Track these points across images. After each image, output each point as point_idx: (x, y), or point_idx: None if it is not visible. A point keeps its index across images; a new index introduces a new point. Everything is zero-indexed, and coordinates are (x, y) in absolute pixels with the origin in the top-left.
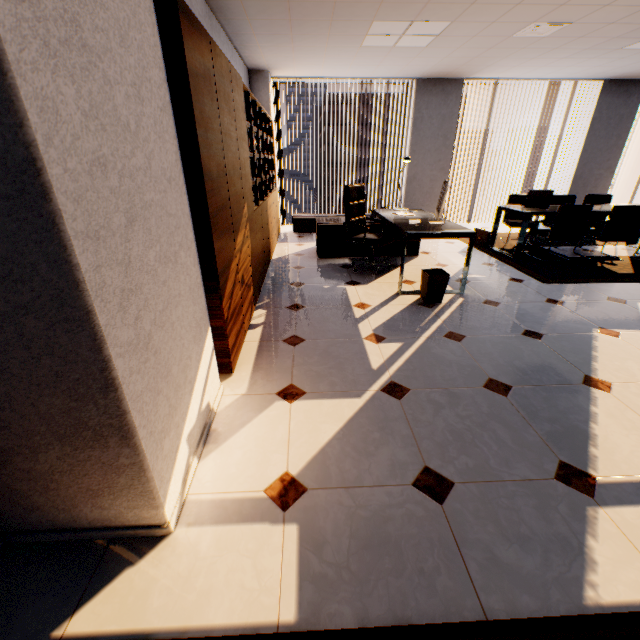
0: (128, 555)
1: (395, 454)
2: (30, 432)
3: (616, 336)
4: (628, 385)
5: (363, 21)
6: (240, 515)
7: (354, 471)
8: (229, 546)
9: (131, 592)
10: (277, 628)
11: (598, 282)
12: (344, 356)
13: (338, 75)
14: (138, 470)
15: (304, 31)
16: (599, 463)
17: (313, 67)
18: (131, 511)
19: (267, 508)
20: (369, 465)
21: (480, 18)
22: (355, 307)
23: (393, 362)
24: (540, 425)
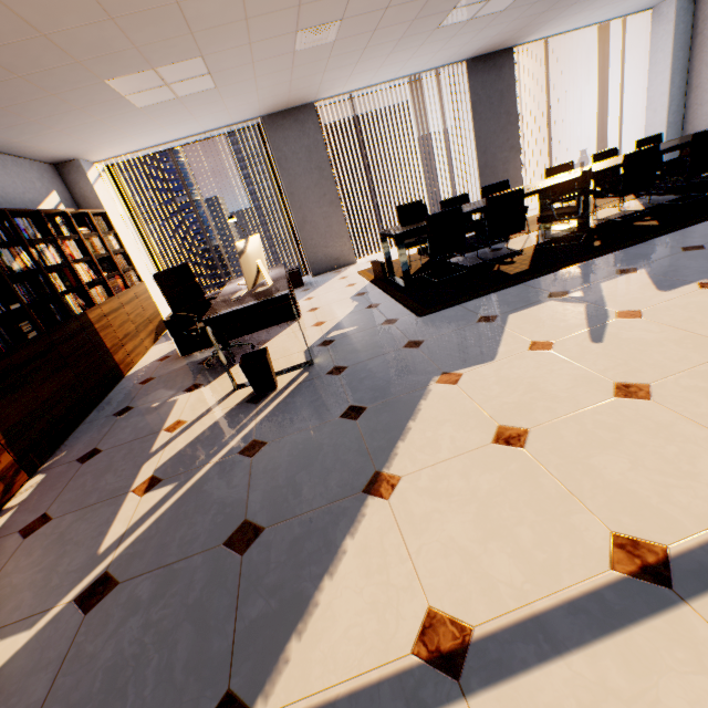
0: None
1: None
2: None
3: (454, 382)
4: (421, 474)
5: (94, 85)
6: None
7: None
8: None
9: None
10: None
11: (480, 296)
12: (78, 537)
13: (167, 139)
14: None
15: (42, 113)
16: (283, 677)
17: (123, 141)
18: None
19: None
20: None
21: (228, 44)
22: (164, 431)
23: (136, 528)
24: (250, 607)
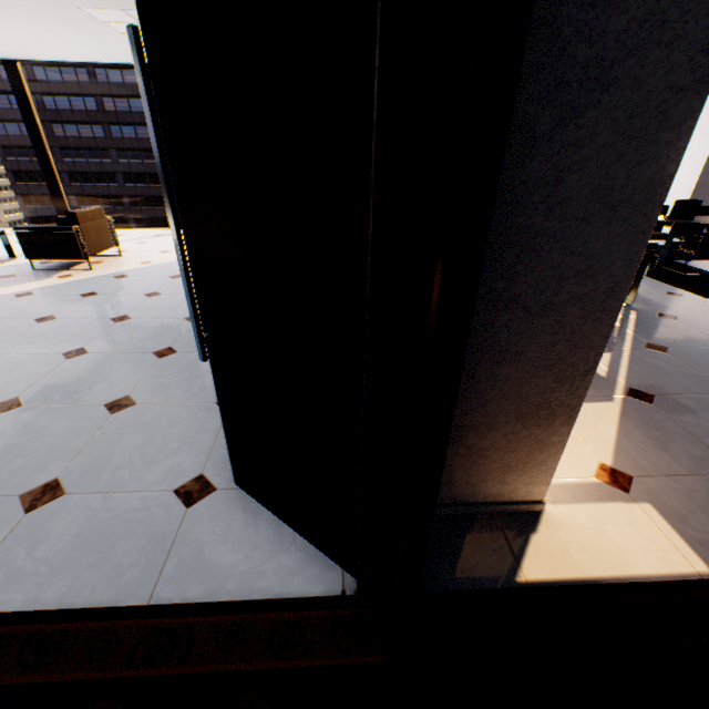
0: (522, 525)
1: (686, 449)
2: (498, 410)
3: None
4: None
5: None
6: (591, 496)
7: (661, 463)
8: (604, 519)
9: (552, 551)
10: (700, 576)
11: None
12: None
13: None
14: (558, 448)
15: None
16: None
17: None
18: (525, 487)
19: (610, 491)
20: (671, 458)
21: None
22: None
23: (616, 370)
24: None
